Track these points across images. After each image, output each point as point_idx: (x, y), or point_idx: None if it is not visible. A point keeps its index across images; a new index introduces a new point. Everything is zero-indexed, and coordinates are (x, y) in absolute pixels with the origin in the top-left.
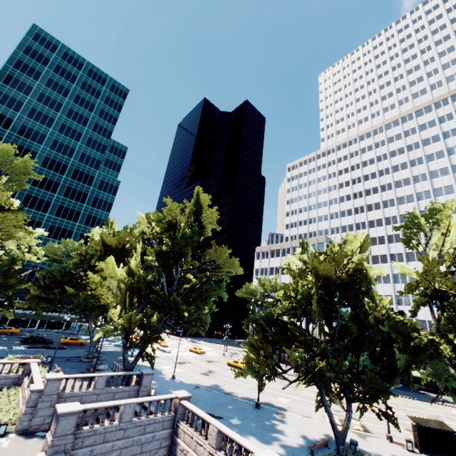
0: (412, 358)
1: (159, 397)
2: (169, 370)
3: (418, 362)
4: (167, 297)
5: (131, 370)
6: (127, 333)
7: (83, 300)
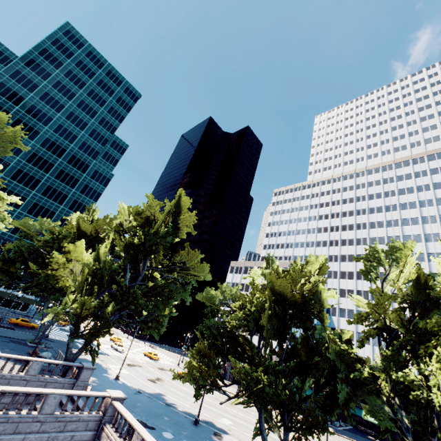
0: (354, 390)
1: (90, 393)
2: (116, 370)
3: (359, 396)
4: (127, 290)
5: (72, 361)
6: (77, 320)
7: (44, 280)
